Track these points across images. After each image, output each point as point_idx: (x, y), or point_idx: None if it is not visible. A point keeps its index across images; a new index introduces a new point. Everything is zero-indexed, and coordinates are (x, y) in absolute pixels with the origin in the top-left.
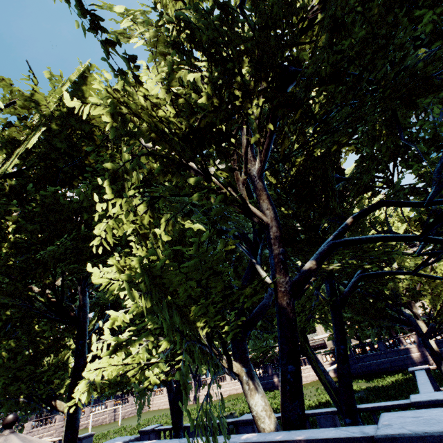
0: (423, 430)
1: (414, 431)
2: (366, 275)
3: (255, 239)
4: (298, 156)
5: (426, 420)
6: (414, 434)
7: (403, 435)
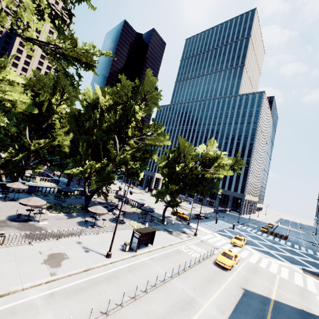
0: (34, 185)
1: (33, 185)
2: None
3: (21, 148)
4: (46, 136)
5: (34, 185)
6: (33, 185)
7: (32, 185)
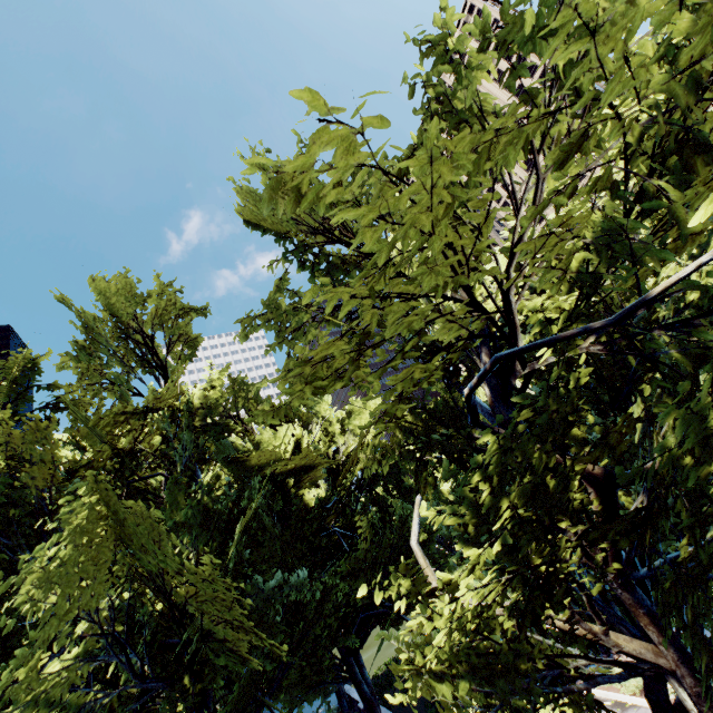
0: None
1: None
2: (364, 618)
3: None
4: None
5: None
6: None
7: None
